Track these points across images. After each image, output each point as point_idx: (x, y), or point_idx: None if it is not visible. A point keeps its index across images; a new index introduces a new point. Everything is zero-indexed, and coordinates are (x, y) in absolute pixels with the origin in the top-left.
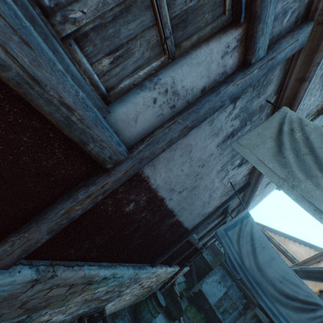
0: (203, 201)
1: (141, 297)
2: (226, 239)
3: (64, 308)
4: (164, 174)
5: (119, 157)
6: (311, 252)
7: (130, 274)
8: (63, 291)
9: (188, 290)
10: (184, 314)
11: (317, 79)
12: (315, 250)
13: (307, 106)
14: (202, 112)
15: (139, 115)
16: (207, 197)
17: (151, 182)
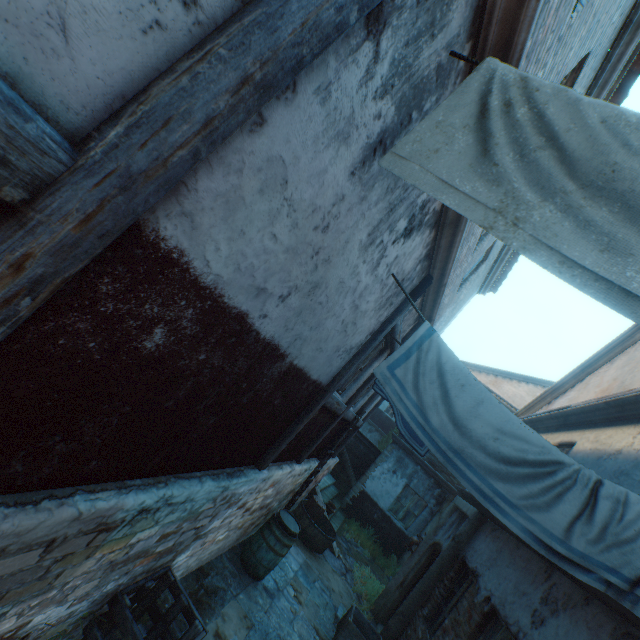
0: (342, 319)
1: (251, 529)
2: (394, 386)
3: (55, 592)
4: (227, 245)
5: (39, 164)
6: (537, 392)
7: (211, 492)
8: (31, 561)
9: (342, 498)
10: (339, 537)
11: (549, 18)
12: (543, 387)
13: None
14: (286, 35)
15: (66, 5)
16: (348, 309)
17: (197, 269)
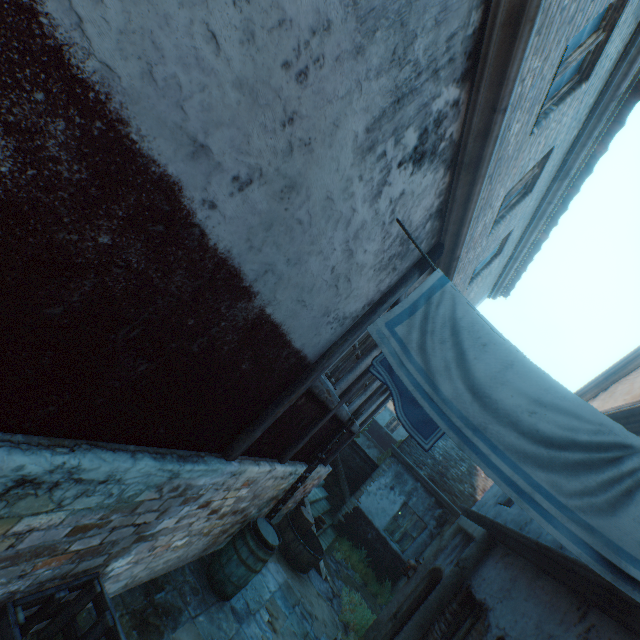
0: (332, 265)
1: (223, 538)
2: (394, 347)
3: None
4: (117, 1)
5: None
6: None
7: (151, 475)
8: None
9: (334, 514)
10: (328, 557)
11: None
12: None
13: (572, 5)
14: None
15: None
16: (340, 253)
17: (57, 26)
